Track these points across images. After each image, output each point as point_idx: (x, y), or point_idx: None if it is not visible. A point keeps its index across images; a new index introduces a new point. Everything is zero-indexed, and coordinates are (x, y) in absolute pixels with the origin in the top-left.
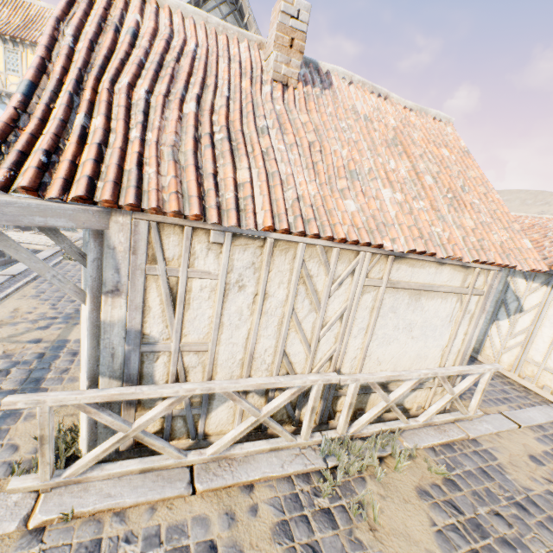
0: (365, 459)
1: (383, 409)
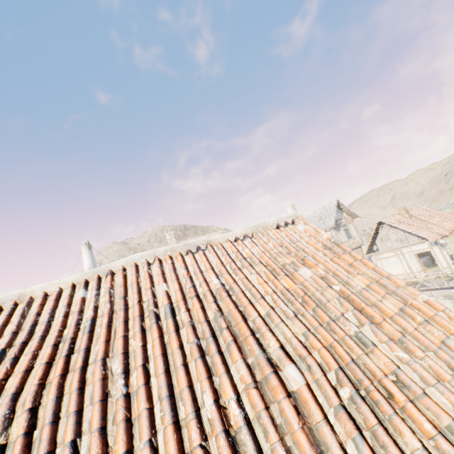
0: None
1: None
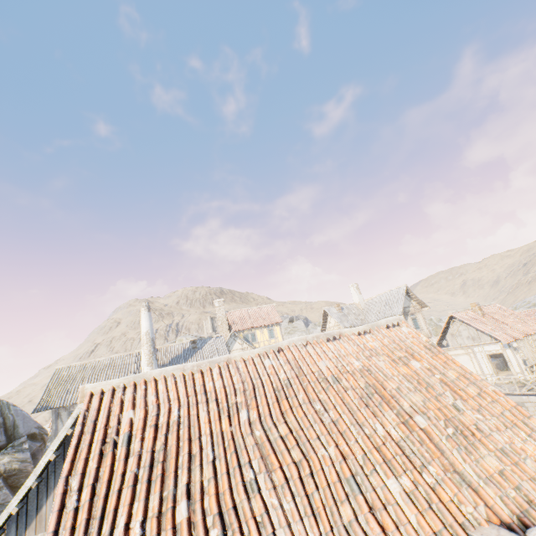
0: None
1: None
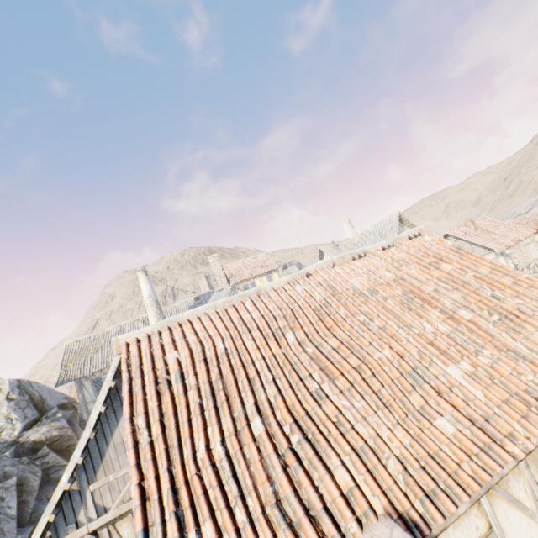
0: None
1: None
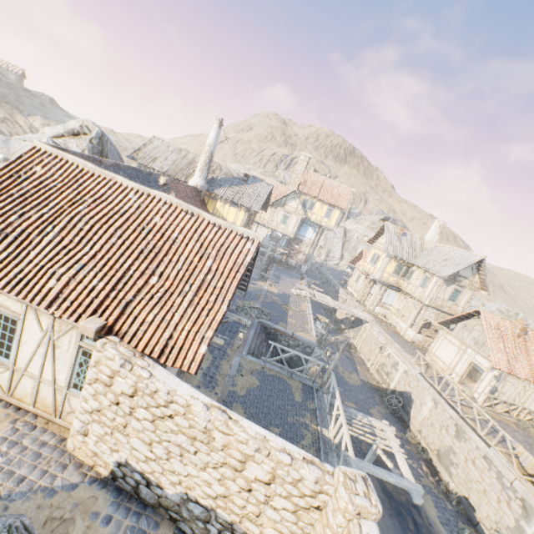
0: (528, 425)
1: (531, 418)
